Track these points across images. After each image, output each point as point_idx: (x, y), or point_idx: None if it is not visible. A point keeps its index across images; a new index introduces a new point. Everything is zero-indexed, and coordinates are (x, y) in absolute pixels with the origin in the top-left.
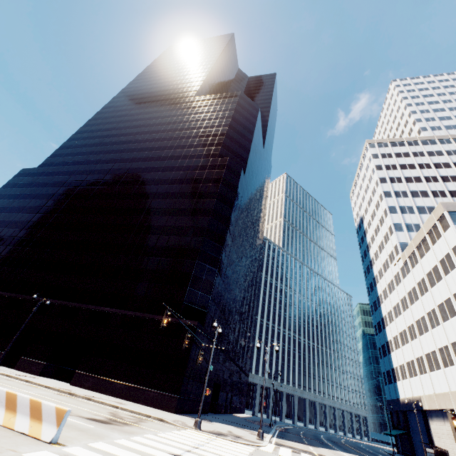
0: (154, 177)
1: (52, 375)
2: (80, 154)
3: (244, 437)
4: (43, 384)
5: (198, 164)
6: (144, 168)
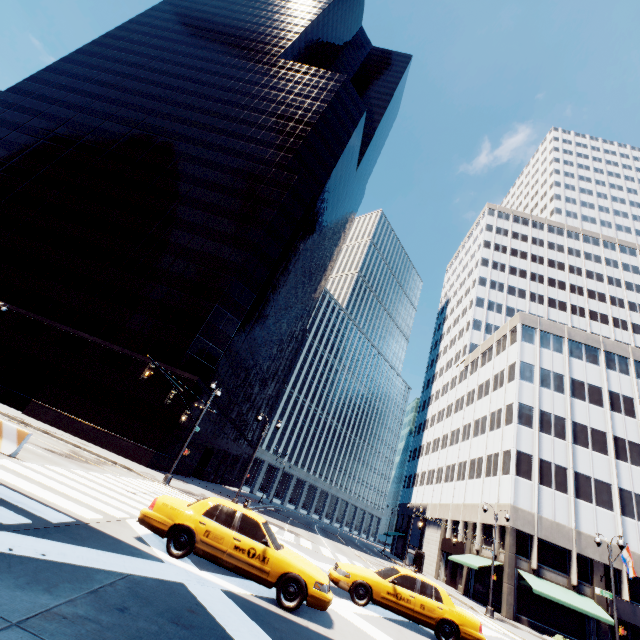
0: (188, 171)
1: None
2: (81, 94)
3: None
4: None
5: (254, 172)
6: (177, 152)
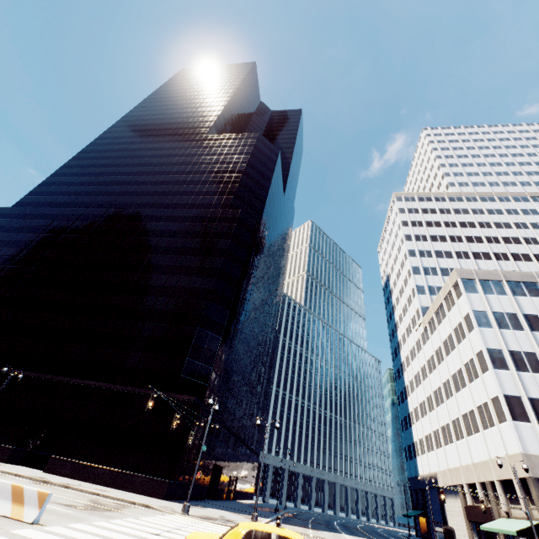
0: (155, 228)
1: (21, 462)
2: (67, 194)
3: (236, 521)
4: (13, 472)
5: (206, 216)
6: (144, 216)
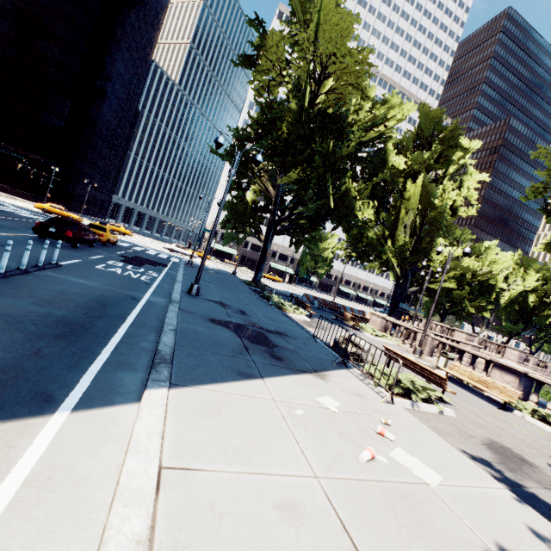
0: None
1: None
2: None
3: None
4: None
5: None
6: None
